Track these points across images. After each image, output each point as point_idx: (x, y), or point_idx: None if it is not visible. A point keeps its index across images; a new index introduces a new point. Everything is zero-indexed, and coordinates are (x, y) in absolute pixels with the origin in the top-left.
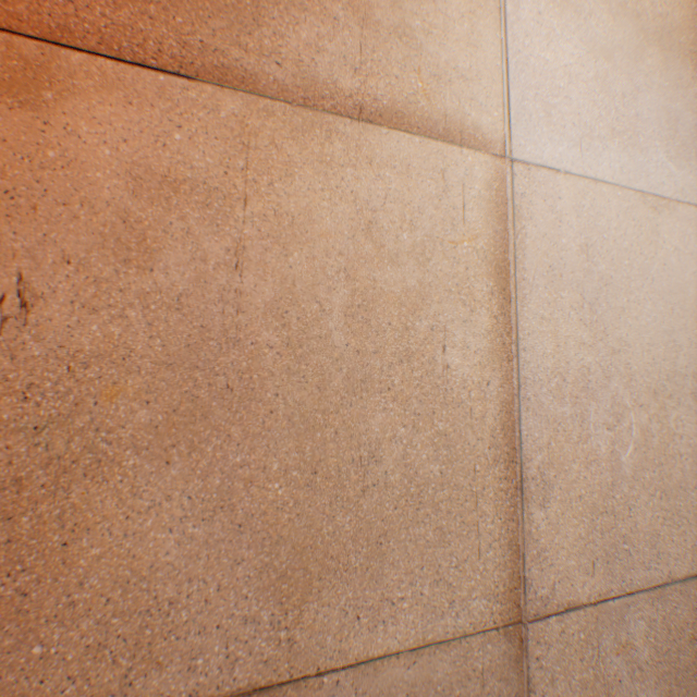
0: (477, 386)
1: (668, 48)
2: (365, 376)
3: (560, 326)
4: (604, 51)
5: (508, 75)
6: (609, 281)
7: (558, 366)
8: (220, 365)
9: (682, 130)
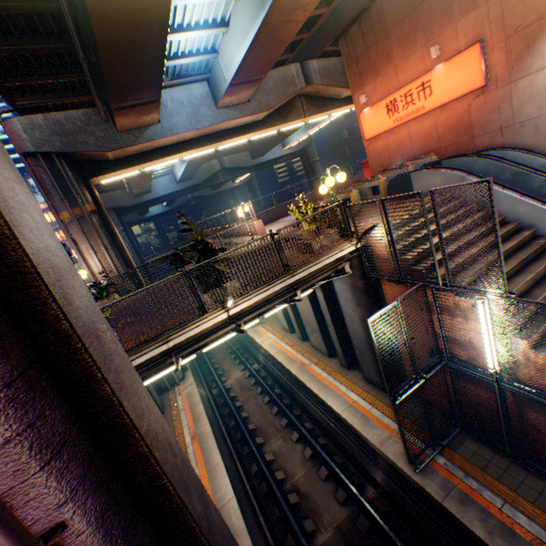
0: None
1: None
2: (544, 93)
3: None
4: None
5: None
6: None
7: None
8: (530, 98)
9: None
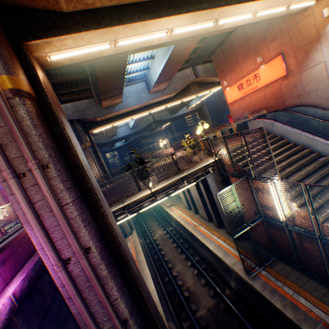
0: (324, 75)
1: None
2: (317, 77)
3: None
4: None
5: (323, 57)
6: None
7: None
8: (311, 80)
9: None
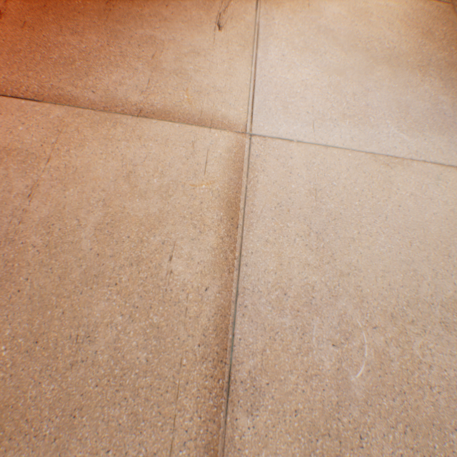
0: (197, 289)
1: (397, 65)
2: (100, 272)
3: (285, 248)
4: (338, 71)
5: (254, 88)
6: (338, 216)
7: (280, 281)
8: None
9: (414, 112)
